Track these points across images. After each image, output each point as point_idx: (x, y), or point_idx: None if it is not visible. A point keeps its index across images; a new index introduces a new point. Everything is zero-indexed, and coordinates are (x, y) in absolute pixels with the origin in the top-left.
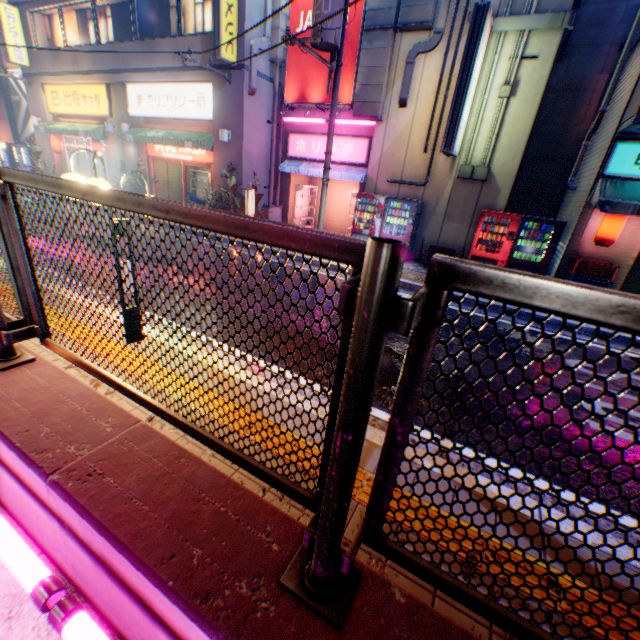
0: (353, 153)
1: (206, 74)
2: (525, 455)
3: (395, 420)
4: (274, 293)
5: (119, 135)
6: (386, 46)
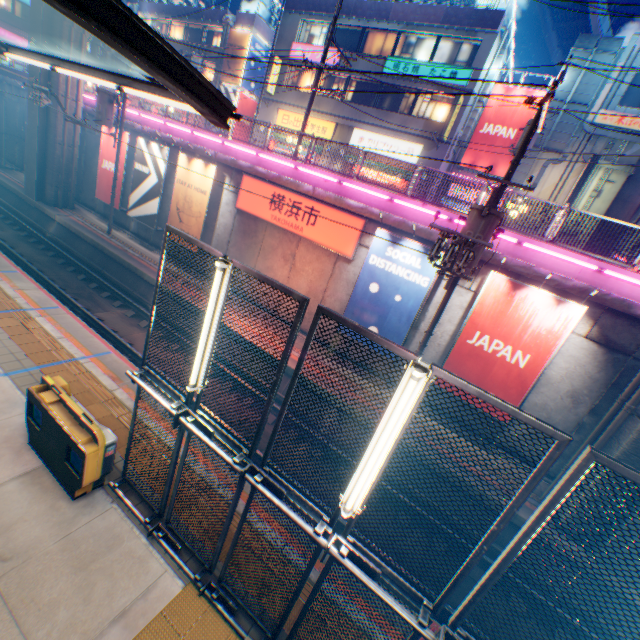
0: None
1: (421, 140)
2: None
3: None
4: None
5: (331, 155)
6: (534, 155)
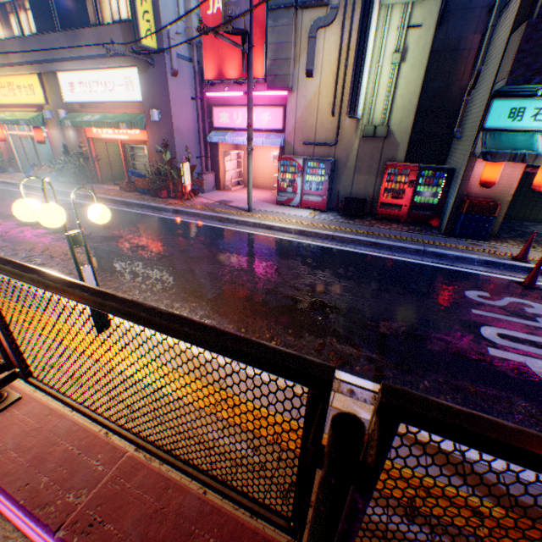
0: (271, 120)
1: (130, 59)
2: (442, 389)
3: (355, 493)
4: (218, 259)
5: (57, 120)
6: (290, 23)
